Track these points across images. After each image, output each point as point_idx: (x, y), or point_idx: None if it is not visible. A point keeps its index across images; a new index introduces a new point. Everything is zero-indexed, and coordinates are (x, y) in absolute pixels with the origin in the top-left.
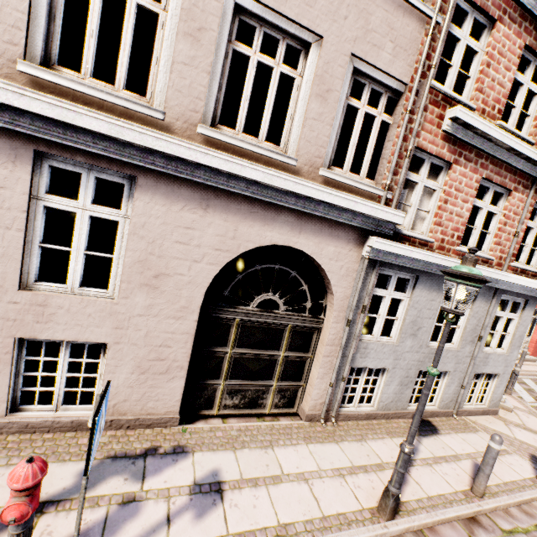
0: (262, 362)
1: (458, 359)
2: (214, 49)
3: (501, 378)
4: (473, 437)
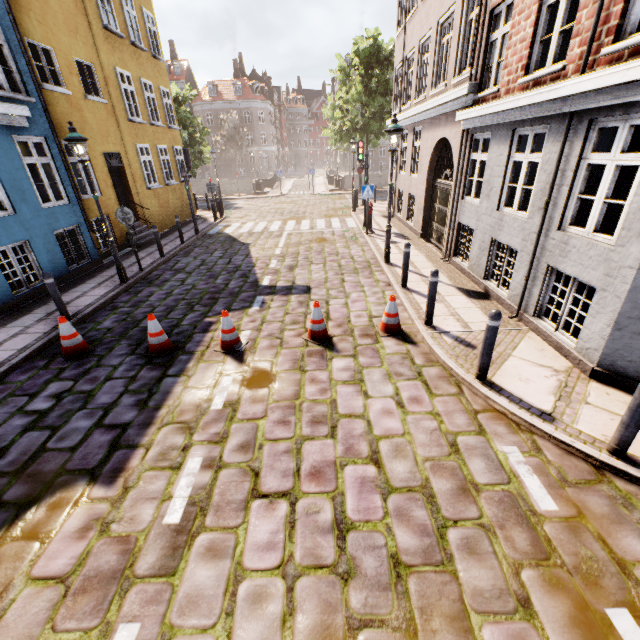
0: (442, 214)
1: (525, 234)
2: (434, 55)
3: (598, 300)
4: (479, 316)
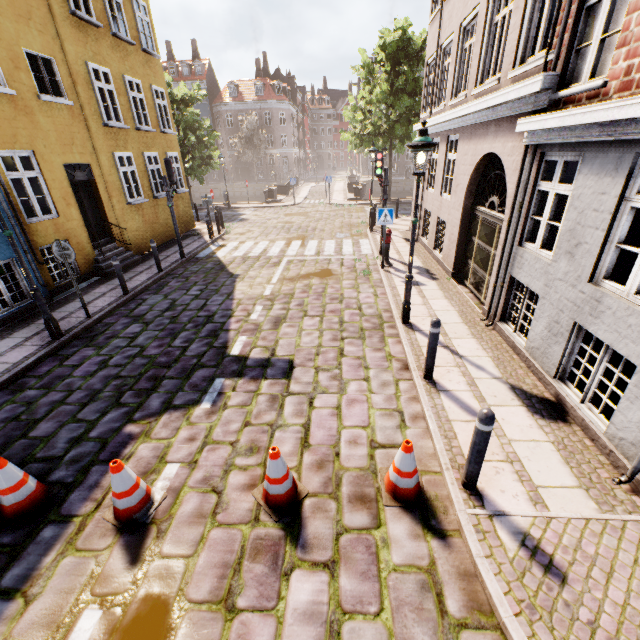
0: (484, 254)
1: None
2: (481, 39)
3: None
4: (556, 467)
